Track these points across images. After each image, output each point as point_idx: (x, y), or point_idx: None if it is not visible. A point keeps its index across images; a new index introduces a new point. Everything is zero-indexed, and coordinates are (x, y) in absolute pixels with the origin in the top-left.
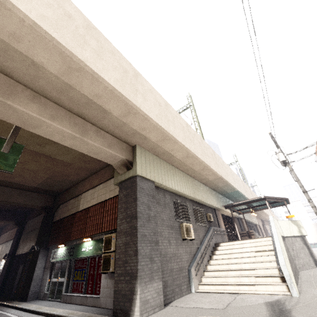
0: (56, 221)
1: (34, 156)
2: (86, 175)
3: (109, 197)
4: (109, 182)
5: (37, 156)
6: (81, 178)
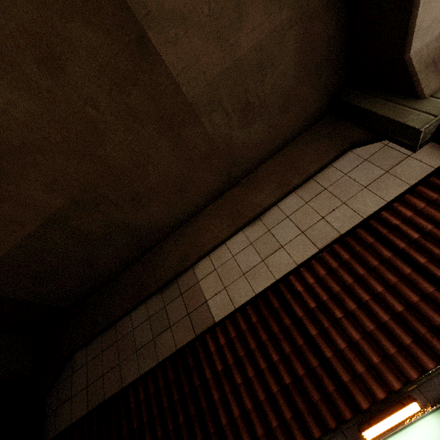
0: (65, 429)
1: (61, 4)
2: (203, 194)
3: (384, 201)
4: (328, 172)
5: (78, 3)
6: (181, 213)
